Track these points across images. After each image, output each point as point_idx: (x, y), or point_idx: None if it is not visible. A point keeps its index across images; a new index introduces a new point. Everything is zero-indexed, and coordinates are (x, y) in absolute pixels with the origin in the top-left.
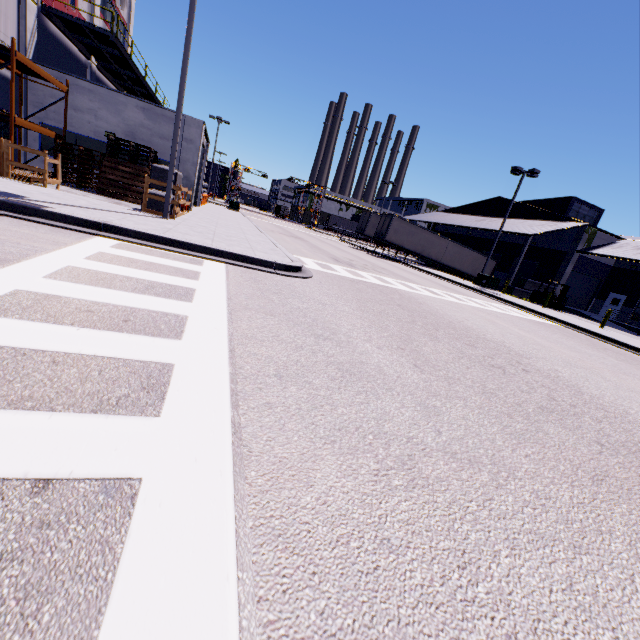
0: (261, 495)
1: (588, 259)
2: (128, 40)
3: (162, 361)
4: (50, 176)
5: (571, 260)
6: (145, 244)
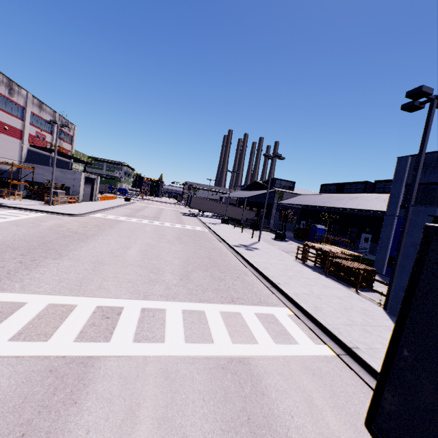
0: None
1: (284, 206)
2: (73, 141)
3: None
4: (25, 197)
5: (273, 207)
6: (27, 211)
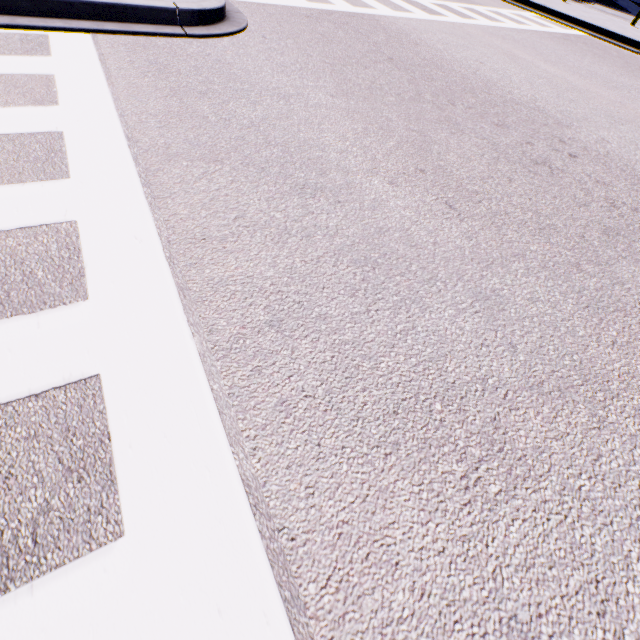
0: (338, 632)
1: None
2: None
3: (74, 377)
4: None
5: None
6: None
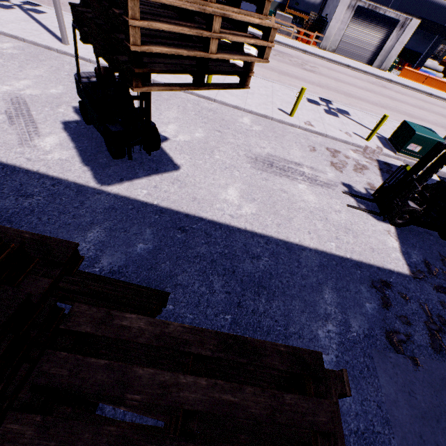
0: None
1: None
2: None
3: None
4: None
5: None
6: None
